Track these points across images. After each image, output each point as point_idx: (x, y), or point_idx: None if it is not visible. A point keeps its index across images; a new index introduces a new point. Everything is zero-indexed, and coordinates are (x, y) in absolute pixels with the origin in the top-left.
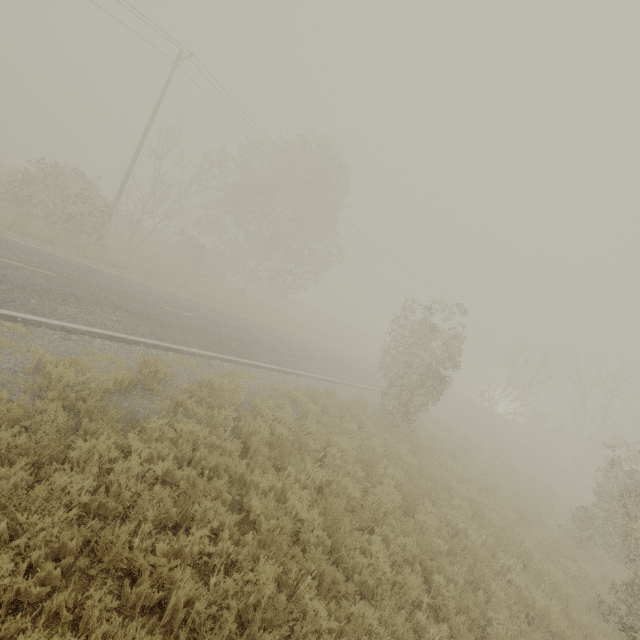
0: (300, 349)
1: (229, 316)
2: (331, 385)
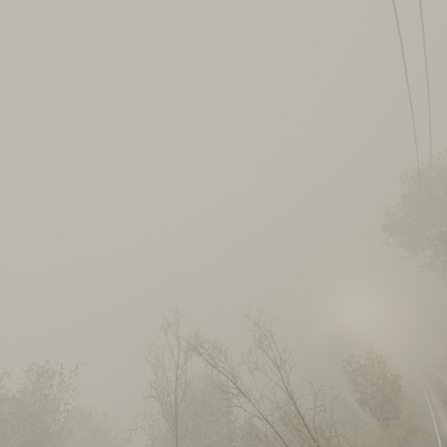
0: None
1: None
2: (425, 407)
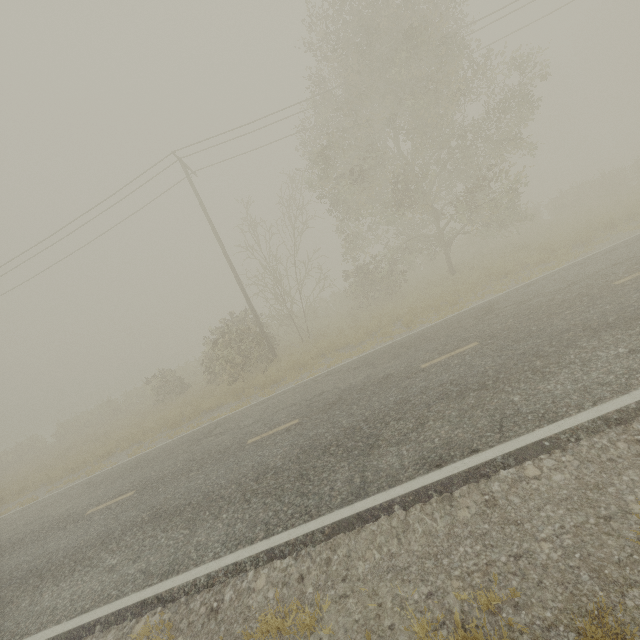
0: (552, 318)
1: (388, 355)
2: None
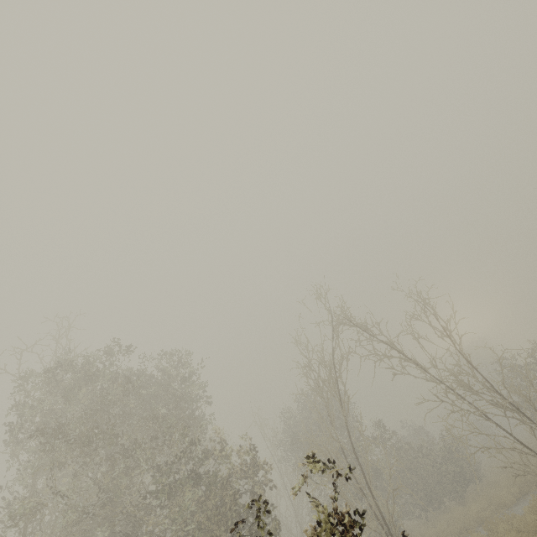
0: None
1: None
2: None
